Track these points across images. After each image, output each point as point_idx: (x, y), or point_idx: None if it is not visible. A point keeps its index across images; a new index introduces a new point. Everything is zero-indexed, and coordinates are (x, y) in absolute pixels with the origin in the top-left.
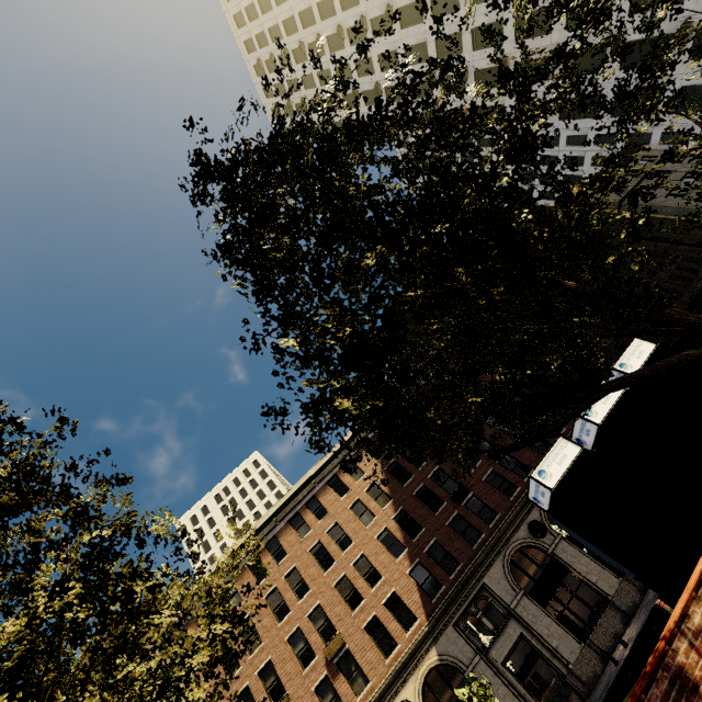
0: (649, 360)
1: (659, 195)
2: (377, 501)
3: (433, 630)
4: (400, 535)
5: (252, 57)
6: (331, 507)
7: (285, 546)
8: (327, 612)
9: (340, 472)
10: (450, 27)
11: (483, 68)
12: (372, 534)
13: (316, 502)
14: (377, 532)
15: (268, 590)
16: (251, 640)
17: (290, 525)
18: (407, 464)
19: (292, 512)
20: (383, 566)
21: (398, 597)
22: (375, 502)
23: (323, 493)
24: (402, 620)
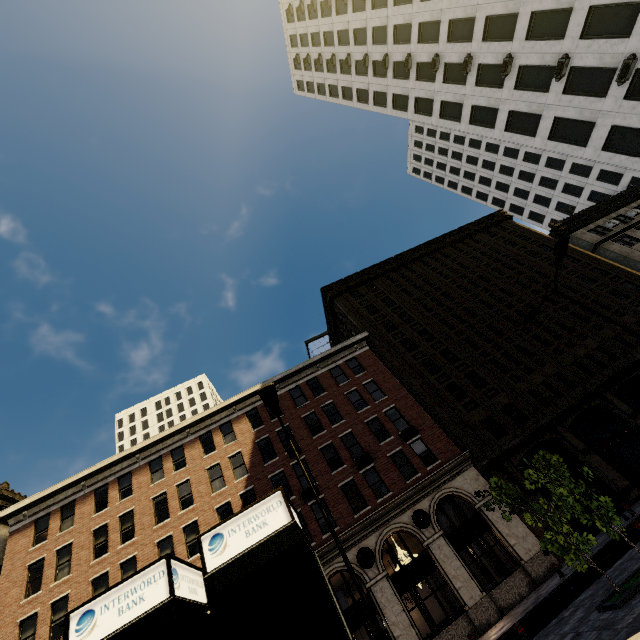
0: (253, 551)
1: (639, 249)
2: (235, 471)
3: None
4: None
5: (286, 1)
6: (192, 462)
7: (134, 486)
8: (138, 566)
9: (216, 430)
10: (466, 10)
11: (488, 63)
12: (214, 503)
13: (182, 452)
14: (220, 503)
15: (99, 523)
16: (64, 567)
17: (148, 466)
18: (278, 444)
19: (156, 454)
20: None
21: None
22: (232, 472)
23: (191, 445)
24: None
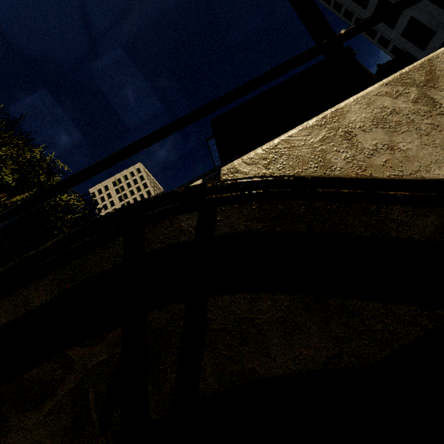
0: None
1: None
2: None
3: None
4: None
5: None
6: None
7: None
8: None
9: None
10: None
11: None
12: None
13: None
14: None
15: None
16: None
17: None
18: None
19: None
20: None
21: None
22: None
23: None
24: None
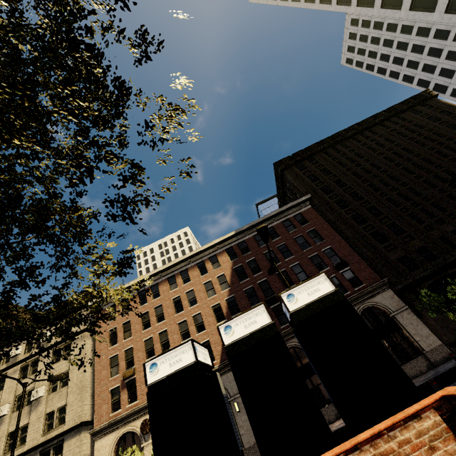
0: (315, 302)
1: None
2: (221, 286)
3: (221, 370)
4: (225, 311)
5: None
6: (193, 279)
7: (161, 291)
8: (169, 336)
9: (206, 260)
10: None
11: None
12: (210, 304)
13: (186, 273)
14: (213, 304)
15: (143, 311)
16: (127, 333)
17: (167, 281)
18: (248, 270)
19: (171, 274)
20: (208, 324)
21: (210, 344)
22: (219, 286)
23: (192, 269)
24: (212, 355)
